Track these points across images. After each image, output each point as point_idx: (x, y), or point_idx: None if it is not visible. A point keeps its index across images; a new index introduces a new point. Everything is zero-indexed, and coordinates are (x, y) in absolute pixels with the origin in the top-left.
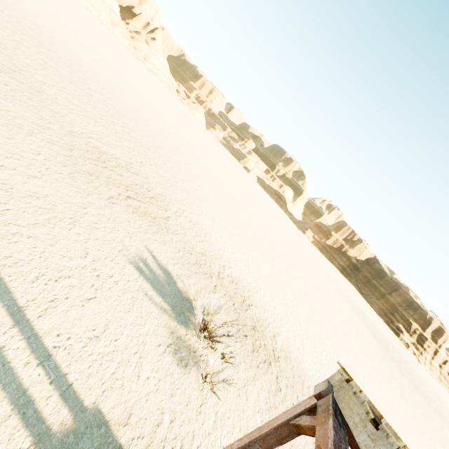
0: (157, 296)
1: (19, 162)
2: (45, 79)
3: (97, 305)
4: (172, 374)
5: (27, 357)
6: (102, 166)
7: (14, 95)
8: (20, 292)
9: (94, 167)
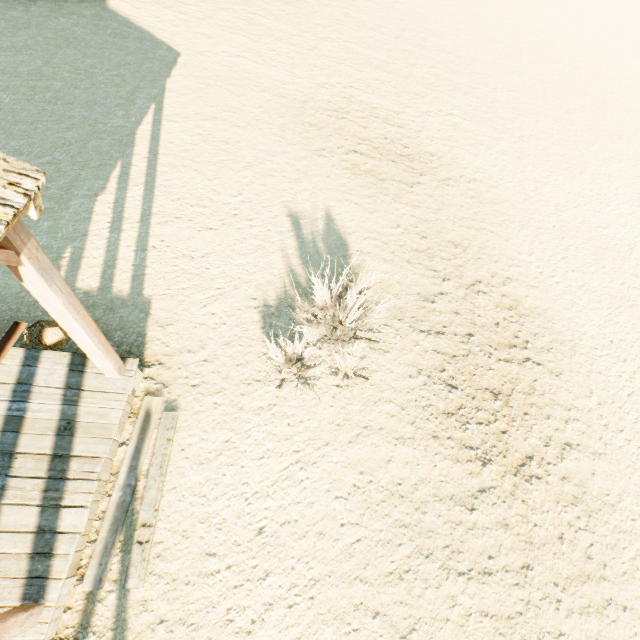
0: (298, 258)
1: (233, 115)
2: (332, 35)
3: (213, 236)
4: (246, 330)
5: (132, 243)
6: (338, 117)
7: (275, 59)
8: (159, 204)
9: (324, 118)
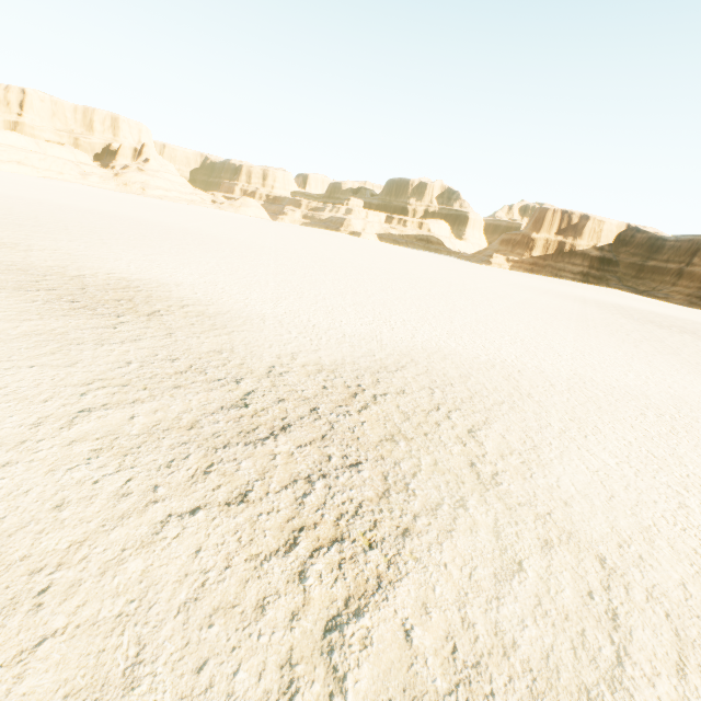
0: None
1: None
2: None
3: None
4: None
5: None
6: None
7: None
8: None
9: None
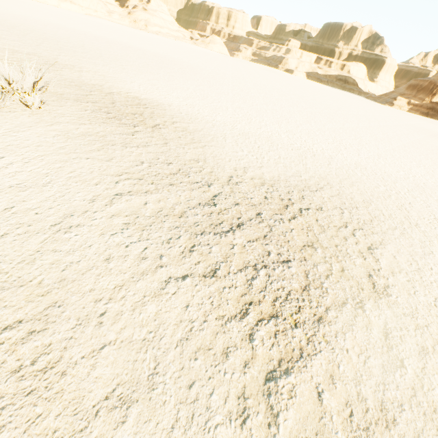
0: None
1: None
2: None
3: None
4: None
5: None
6: None
7: None
8: None
9: None
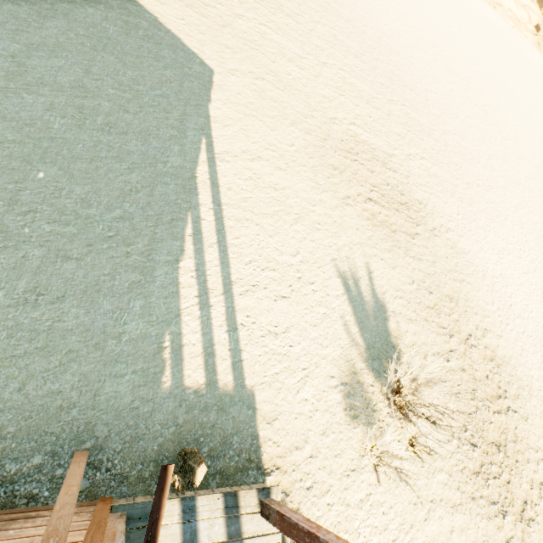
0: (354, 325)
1: (273, 153)
2: (328, 59)
3: (287, 305)
4: (334, 414)
5: (222, 321)
6: (351, 159)
7: (292, 85)
8: (235, 269)
9: (342, 160)
